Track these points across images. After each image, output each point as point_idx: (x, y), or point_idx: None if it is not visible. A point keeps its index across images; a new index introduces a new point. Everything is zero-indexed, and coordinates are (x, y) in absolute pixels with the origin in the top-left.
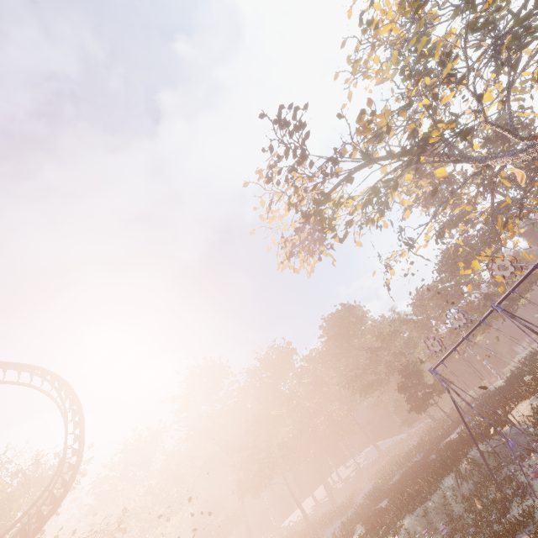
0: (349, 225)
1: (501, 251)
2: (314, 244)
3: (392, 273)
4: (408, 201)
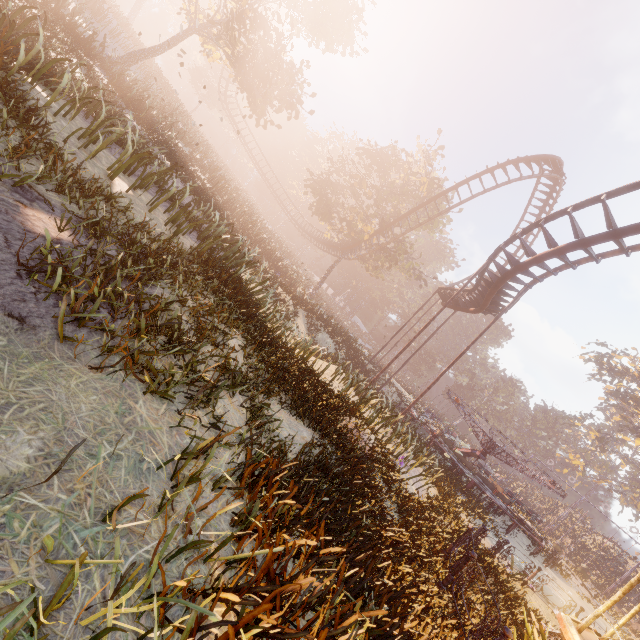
0: (623, 401)
1: (585, 476)
2: (611, 382)
3: (577, 424)
4: (639, 443)
